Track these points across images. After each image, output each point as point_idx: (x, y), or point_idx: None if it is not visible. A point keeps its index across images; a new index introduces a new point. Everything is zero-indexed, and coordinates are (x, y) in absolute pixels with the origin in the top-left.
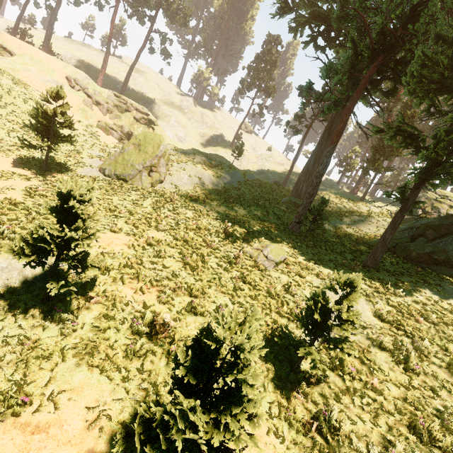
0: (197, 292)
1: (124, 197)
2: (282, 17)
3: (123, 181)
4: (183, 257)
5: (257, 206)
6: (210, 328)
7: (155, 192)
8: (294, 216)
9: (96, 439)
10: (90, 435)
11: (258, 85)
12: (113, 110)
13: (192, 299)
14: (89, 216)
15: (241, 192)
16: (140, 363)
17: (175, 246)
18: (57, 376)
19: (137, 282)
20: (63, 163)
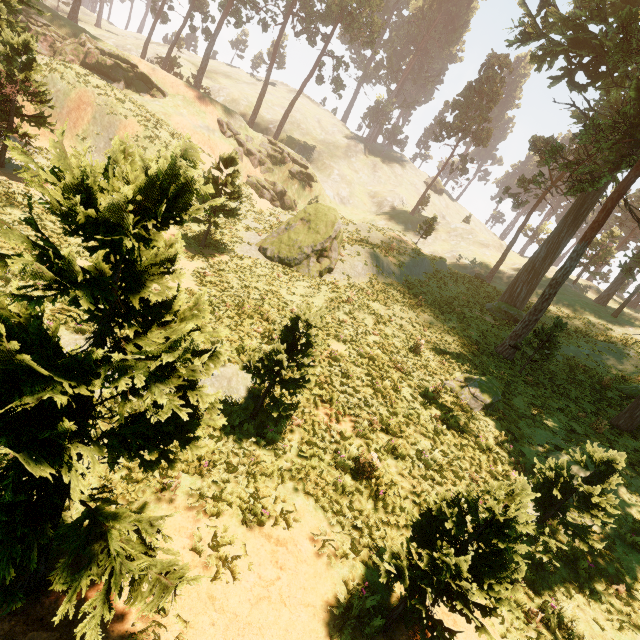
0: (395, 430)
1: (291, 289)
2: (523, 45)
3: (287, 266)
4: (372, 382)
5: (453, 314)
6: (471, 491)
7: (324, 285)
8: (508, 337)
9: (326, 565)
10: (320, 560)
11: (465, 128)
12: (266, 162)
13: (389, 436)
14: (267, 316)
15: (429, 290)
16: (348, 500)
17: (361, 365)
18: (281, 496)
19: (329, 406)
20: (219, 238)
